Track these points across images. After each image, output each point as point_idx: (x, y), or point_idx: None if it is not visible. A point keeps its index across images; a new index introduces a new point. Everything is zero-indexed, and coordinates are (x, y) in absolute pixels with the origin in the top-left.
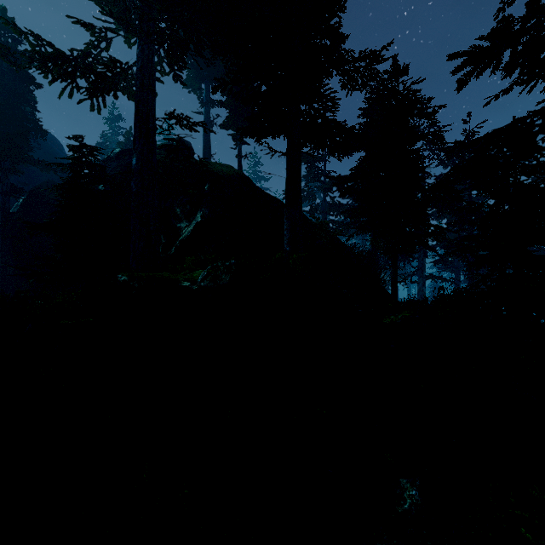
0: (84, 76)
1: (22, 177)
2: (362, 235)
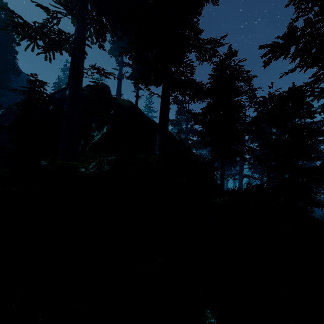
0: (42, 39)
1: (5, 98)
2: (208, 149)
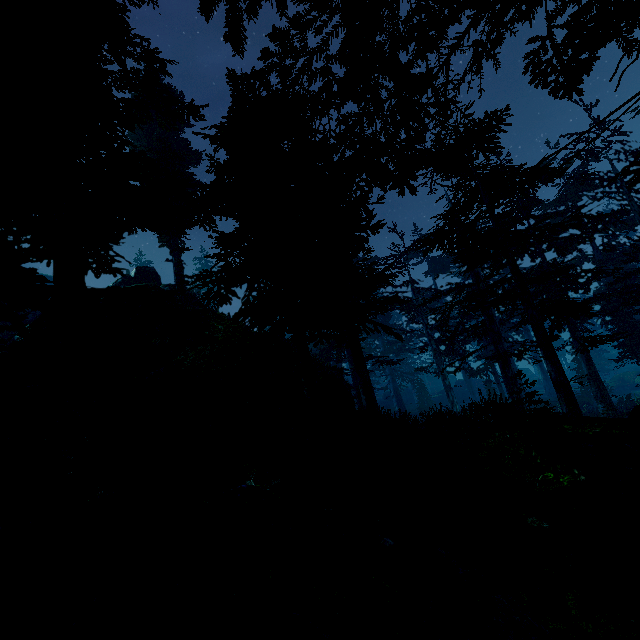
0: None
1: None
2: (421, 311)
